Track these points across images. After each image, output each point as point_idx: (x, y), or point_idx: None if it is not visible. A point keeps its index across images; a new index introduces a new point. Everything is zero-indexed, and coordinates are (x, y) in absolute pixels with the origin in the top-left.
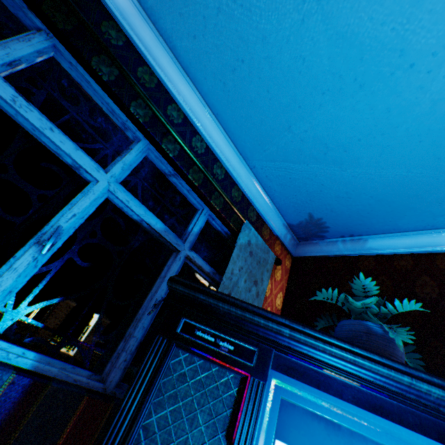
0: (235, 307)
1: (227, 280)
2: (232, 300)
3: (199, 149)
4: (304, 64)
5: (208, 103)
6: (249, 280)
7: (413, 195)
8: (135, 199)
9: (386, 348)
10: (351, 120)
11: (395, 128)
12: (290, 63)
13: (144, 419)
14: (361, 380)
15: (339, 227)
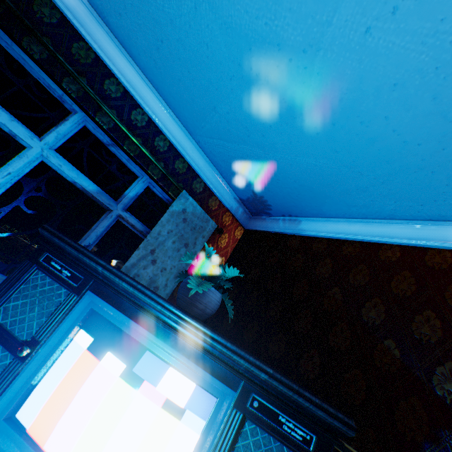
0: (75, 250)
1: (152, 239)
2: (76, 245)
3: (140, 122)
4: (208, 49)
5: (148, 78)
6: (180, 242)
7: (326, 184)
8: (69, 164)
9: (195, 295)
10: (259, 107)
11: (295, 119)
12: (198, 47)
13: (6, 304)
14: (134, 304)
15: (279, 207)
